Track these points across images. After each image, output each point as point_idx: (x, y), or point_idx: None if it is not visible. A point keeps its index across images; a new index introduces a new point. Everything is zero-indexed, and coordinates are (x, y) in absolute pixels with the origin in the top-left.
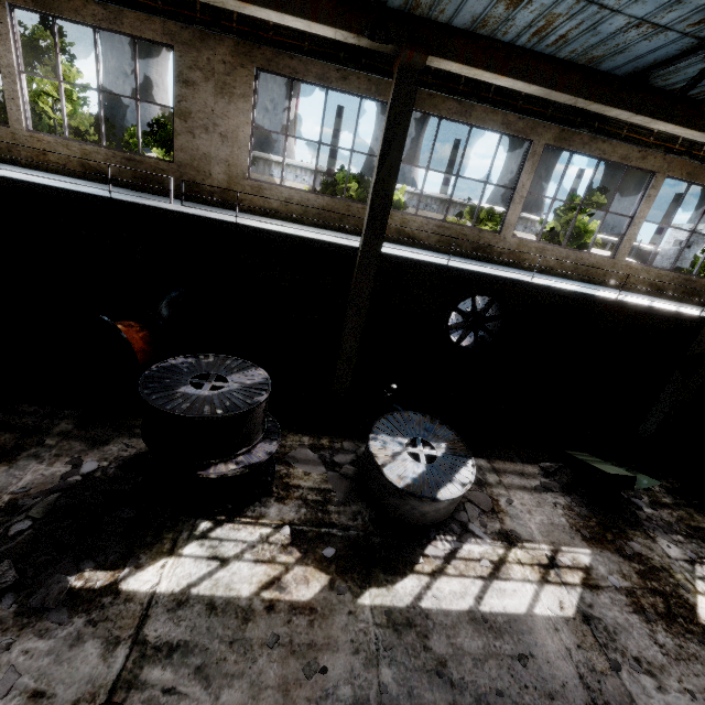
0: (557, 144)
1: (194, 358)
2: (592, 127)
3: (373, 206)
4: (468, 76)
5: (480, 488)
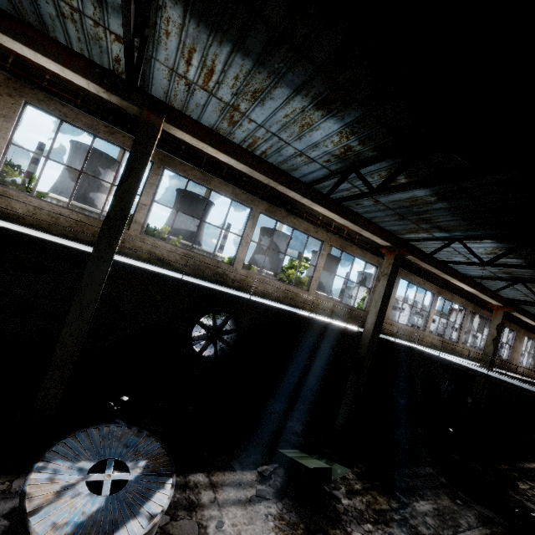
0: (268, 214)
1: None
2: (286, 208)
3: (110, 217)
4: (208, 159)
5: (190, 513)
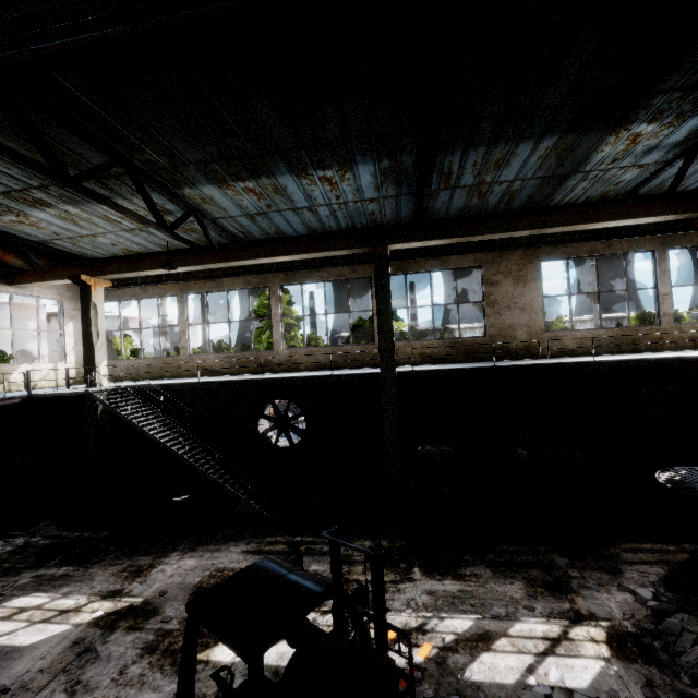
0: None
1: (669, 472)
2: None
3: None
4: None
5: None
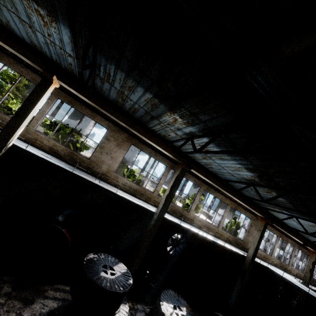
0: (206, 190)
1: (97, 255)
2: (215, 188)
3: (165, 201)
4: None
5: None
